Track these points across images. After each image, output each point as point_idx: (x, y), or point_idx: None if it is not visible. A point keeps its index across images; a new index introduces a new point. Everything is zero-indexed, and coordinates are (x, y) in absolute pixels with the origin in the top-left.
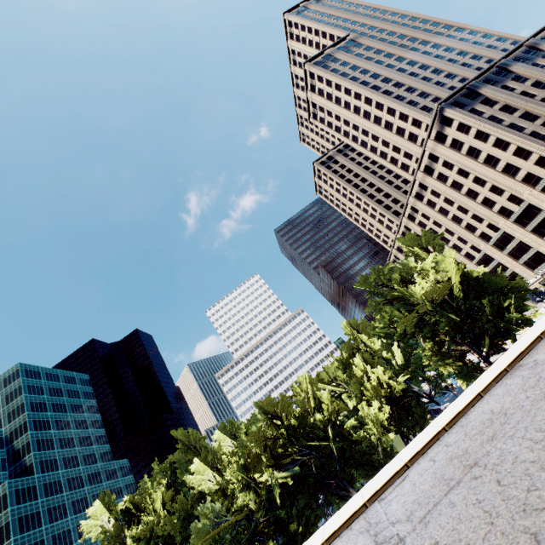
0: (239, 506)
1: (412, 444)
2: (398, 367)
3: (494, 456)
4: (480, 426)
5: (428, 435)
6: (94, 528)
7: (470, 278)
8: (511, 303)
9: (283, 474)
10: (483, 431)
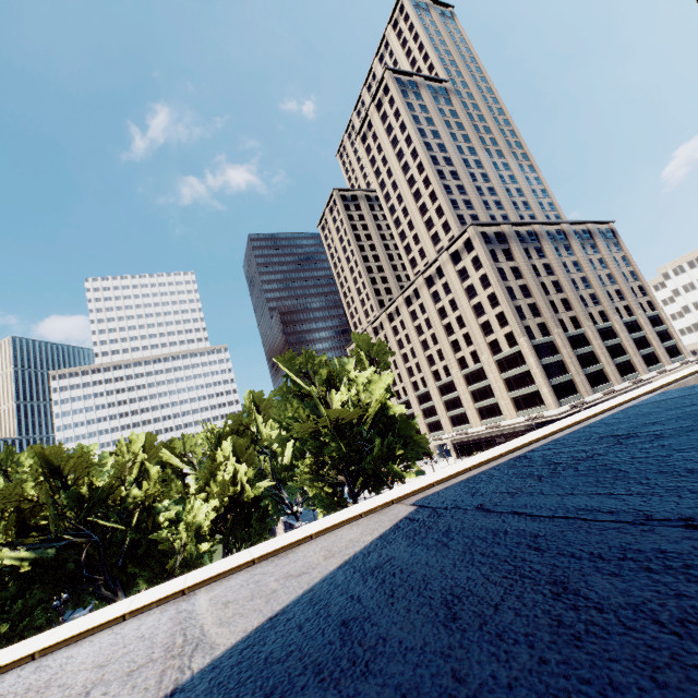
0: None
1: None
2: (281, 466)
3: None
4: (10, 697)
5: (17, 654)
6: None
7: (386, 412)
8: (405, 453)
9: (25, 554)
10: None
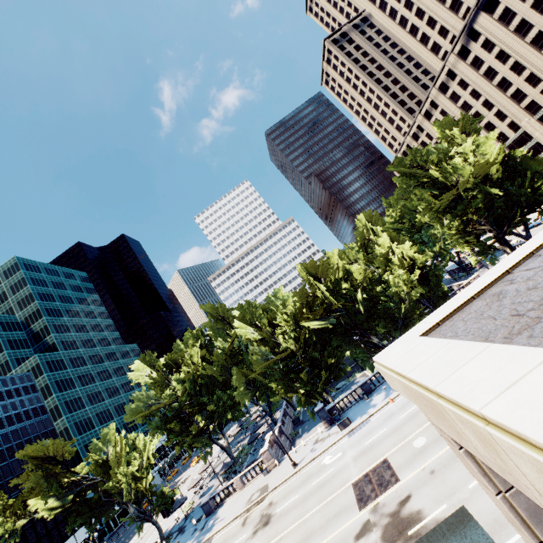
0: (283, 347)
1: None
2: None
3: None
4: None
5: None
6: (141, 376)
7: (510, 158)
8: (540, 185)
9: (322, 323)
10: None
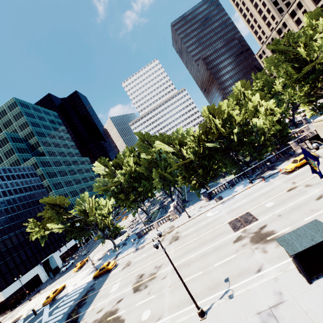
0: (187, 157)
1: None
2: None
3: None
4: None
5: None
6: (99, 170)
7: None
8: None
9: (212, 144)
10: None
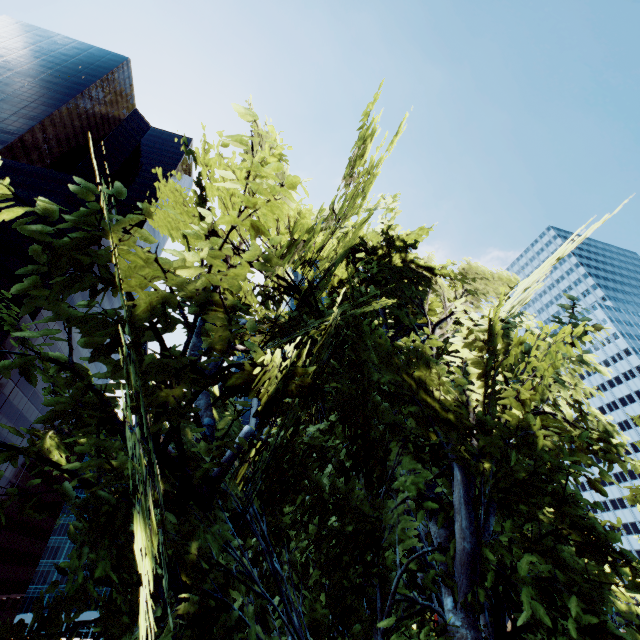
0: None
1: None
2: None
3: None
4: None
5: None
6: None
7: None
8: None
9: None
10: None
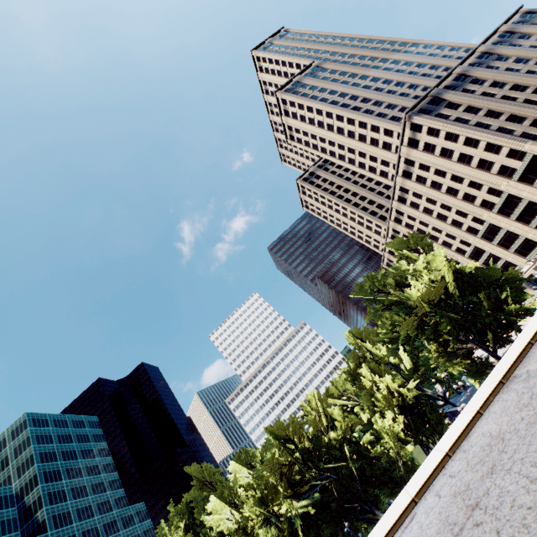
0: None
1: (419, 474)
2: (408, 371)
3: (493, 495)
4: (480, 453)
5: (433, 462)
6: None
7: (463, 274)
8: (508, 294)
9: (304, 503)
10: (483, 460)
